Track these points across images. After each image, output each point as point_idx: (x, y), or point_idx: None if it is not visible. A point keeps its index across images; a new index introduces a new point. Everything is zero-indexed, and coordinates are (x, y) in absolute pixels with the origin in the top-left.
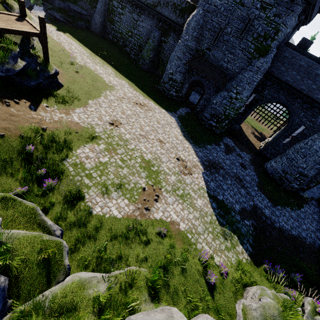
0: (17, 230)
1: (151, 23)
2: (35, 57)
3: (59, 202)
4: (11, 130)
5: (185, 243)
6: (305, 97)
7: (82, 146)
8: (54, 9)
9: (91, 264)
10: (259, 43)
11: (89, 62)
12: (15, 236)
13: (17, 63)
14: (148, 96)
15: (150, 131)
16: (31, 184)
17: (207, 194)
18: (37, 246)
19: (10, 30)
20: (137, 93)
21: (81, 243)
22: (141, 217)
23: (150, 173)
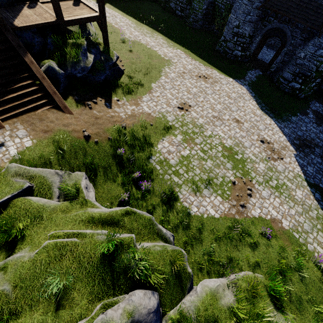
0: (146, 243)
1: None
2: (97, 45)
3: (158, 204)
4: (101, 135)
5: (293, 243)
6: None
7: (161, 140)
8: None
9: (204, 267)
10: None
11: (138, 34)
12: (148, 250)
13: (88, 58)
14: (209, 64)
15: (222, 110)
16: (130, 188)
17: (306, 183)
18: (166, 259)
19: (74, 21)
20: (197, 62)
21: (189, 246)
22: (238, 216)
23: (235, 163)
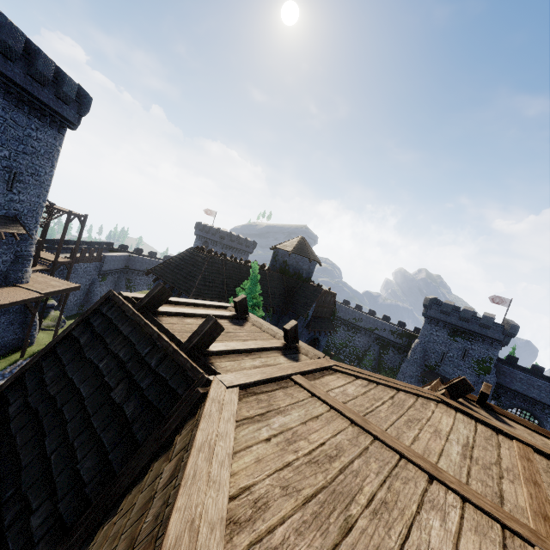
0: None
1: (368, 339)
2: None
3: None
4: None
5: None
6: (541, 404)
7: None
8: None
9: None
10: (480, 364)
11: None
12: None
13: None
14: None
15: None
16: None
17: None
18: None
19: None
20: None
21: None
22: None
23: None
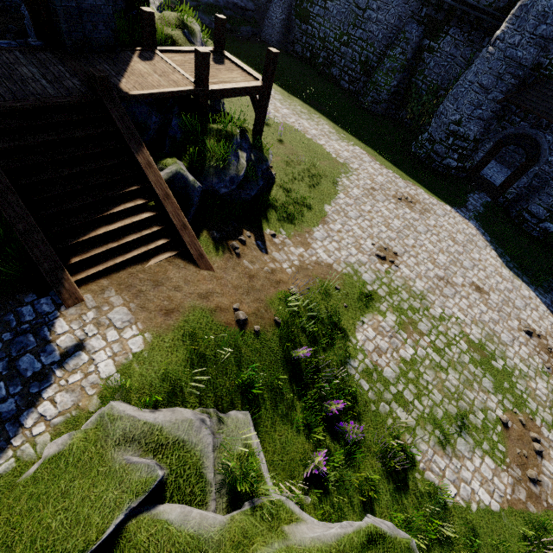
0: None
1: (400, 12)
2: (246, 134)
3: (380, 477)
4: (262, 315)
5: None
6: None
7: (359, 322)
8: (199, 8)
9: None
10: None
11: (288, 113)
12: None
13: (239, 159)
14: (409, 176)
15: (449, 264)
16: (320, 435)
17: None
18: None
19: (222, 91)
20: (390, 172)
21: None
22: (533, 506)
23: (496, 377)
